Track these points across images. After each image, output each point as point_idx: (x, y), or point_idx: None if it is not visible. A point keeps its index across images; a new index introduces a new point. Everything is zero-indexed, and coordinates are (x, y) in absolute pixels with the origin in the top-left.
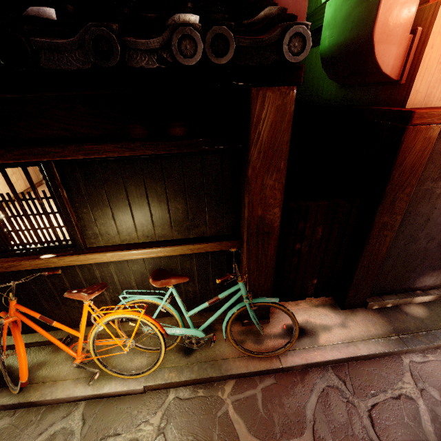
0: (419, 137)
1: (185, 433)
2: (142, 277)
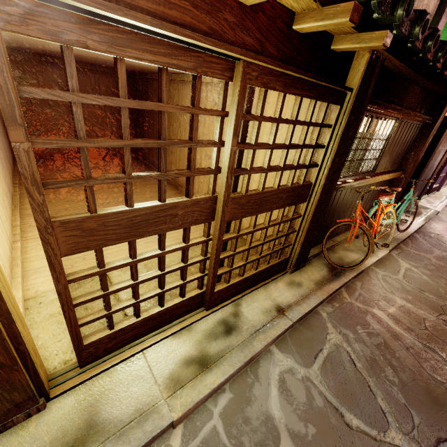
0: None
1: (414, 261)
2: (368, 196)
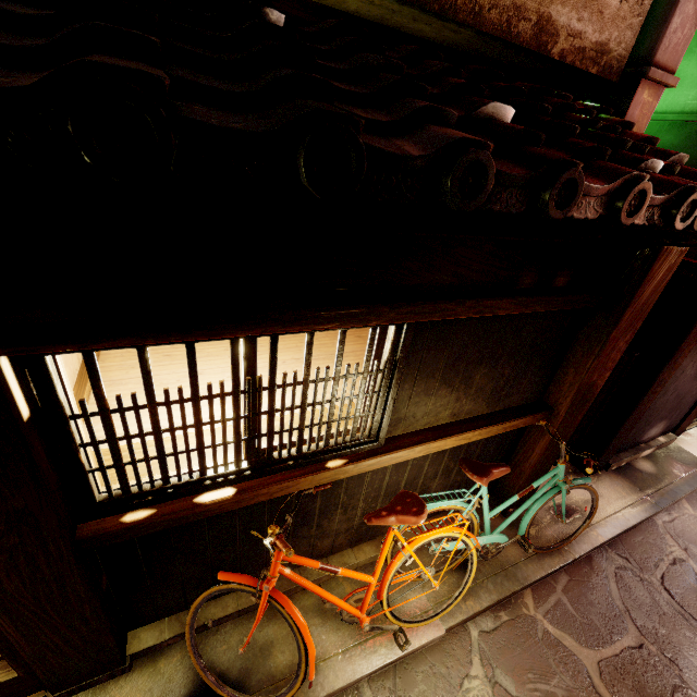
0: None
1: (520, 672)
2: (418, 472)
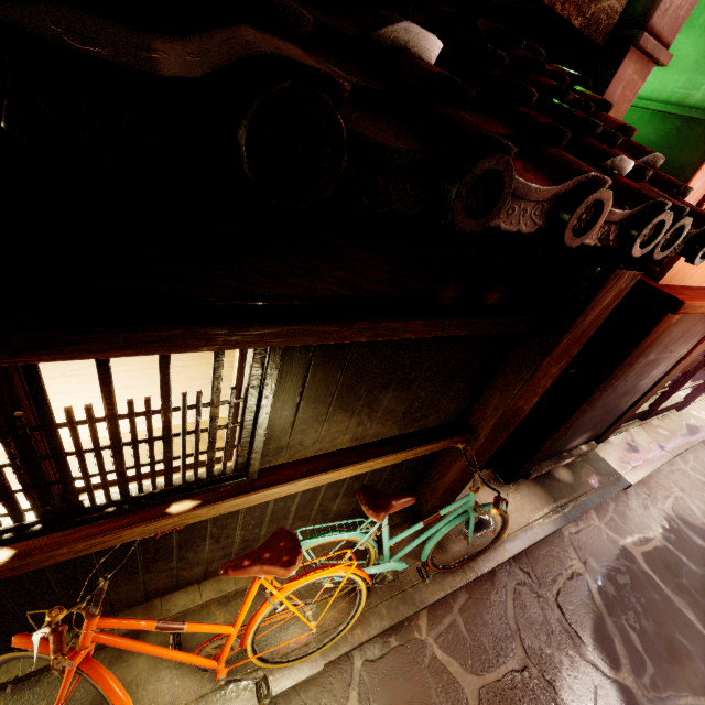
0: (666, 323)
1: None
2: (313, 496)
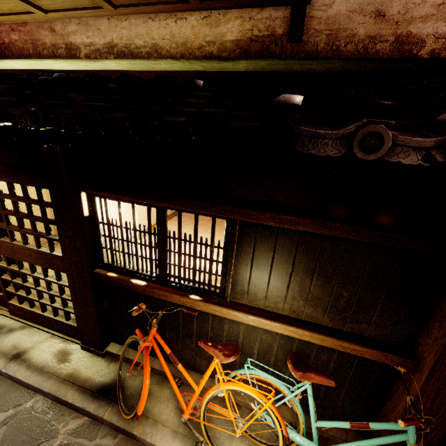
0: None
1: None
2: (268, 348)
